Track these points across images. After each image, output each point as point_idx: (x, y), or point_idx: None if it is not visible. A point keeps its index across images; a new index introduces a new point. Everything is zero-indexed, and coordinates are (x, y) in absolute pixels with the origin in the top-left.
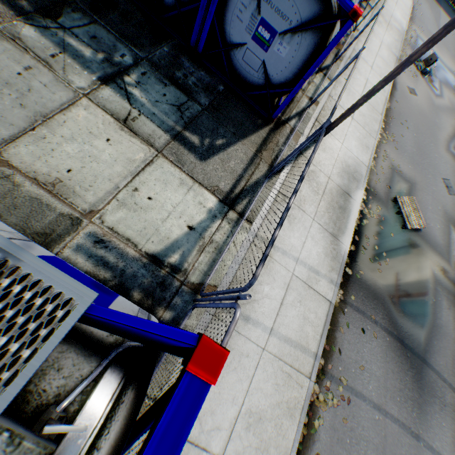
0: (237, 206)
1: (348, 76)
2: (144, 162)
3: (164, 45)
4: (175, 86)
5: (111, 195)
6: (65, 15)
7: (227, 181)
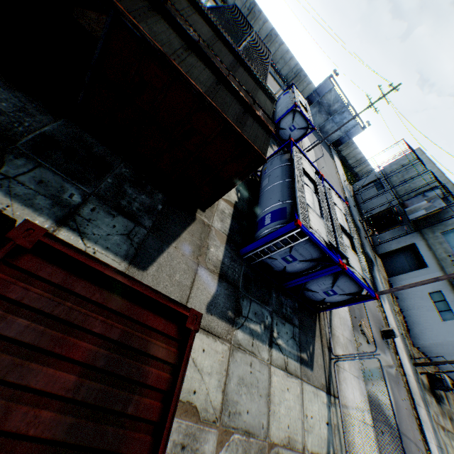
0: (331, 390)
1: (365, 307)
2: (301, 392)
3: (272, 292)
4: (286, 321)
5: (303, 428)
6: (242, 306)
7: (323, 375)
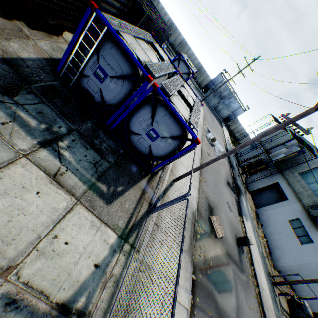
0: (129, 239)
1: (193, 163)
2: (66, 210)
3: (89, 122)
4: (94, 149)
5: (32, 245)
6: (21, 95)
7: (124, 219)
